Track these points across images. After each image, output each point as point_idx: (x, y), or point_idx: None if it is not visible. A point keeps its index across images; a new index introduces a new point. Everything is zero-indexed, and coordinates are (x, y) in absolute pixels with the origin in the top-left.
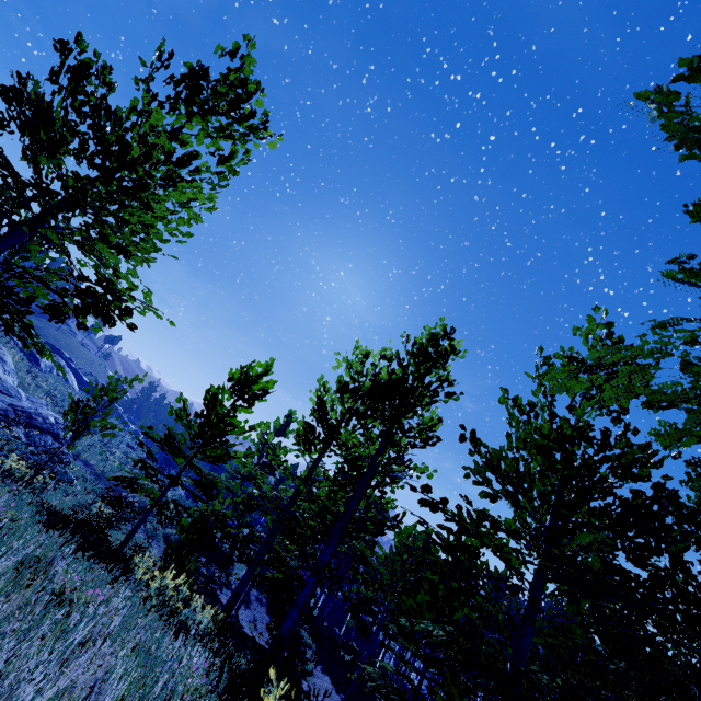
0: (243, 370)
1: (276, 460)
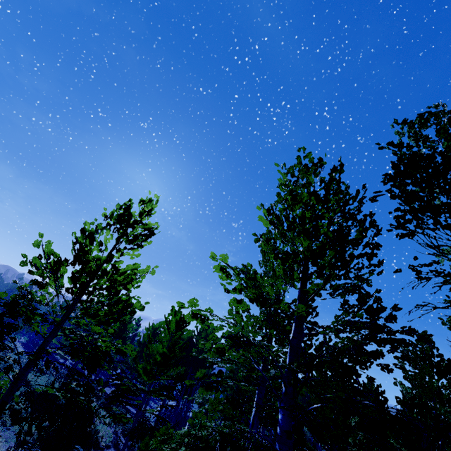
0: (117, 212)
1: (280, 303)
